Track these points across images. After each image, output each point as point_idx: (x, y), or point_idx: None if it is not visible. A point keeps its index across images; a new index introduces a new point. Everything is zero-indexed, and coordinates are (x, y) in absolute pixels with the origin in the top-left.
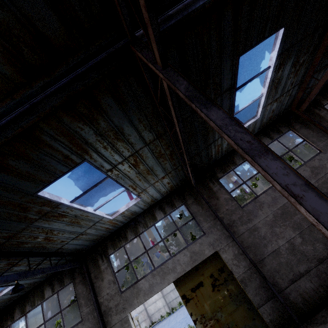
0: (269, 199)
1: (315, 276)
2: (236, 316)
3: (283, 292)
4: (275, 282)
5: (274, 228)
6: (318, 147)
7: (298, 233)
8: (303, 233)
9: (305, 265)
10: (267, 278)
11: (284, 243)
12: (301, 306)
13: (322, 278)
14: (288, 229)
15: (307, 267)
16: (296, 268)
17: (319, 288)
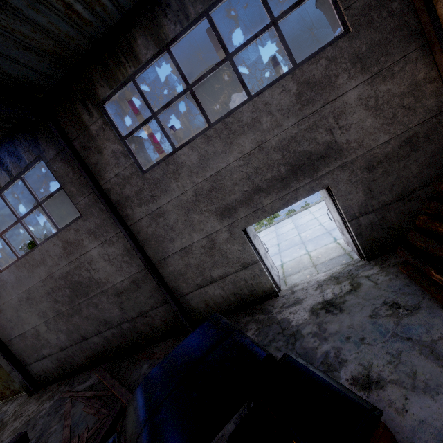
0: (13, 279)
1: (57, 359)
2: (0, 373)
3: (30, 367)
4: (23, 359)
5: (20, 313)
6: (77, 207)
7: (44, 322)
8: (49, 323)
9: (48, 350)
10: (15, 354)
11: (30, 328)
12: (43, 377)
13: (62, 362)
14: (34, 316)
15: (50, 352)
16: (41, 351)
17: (59, 368)
